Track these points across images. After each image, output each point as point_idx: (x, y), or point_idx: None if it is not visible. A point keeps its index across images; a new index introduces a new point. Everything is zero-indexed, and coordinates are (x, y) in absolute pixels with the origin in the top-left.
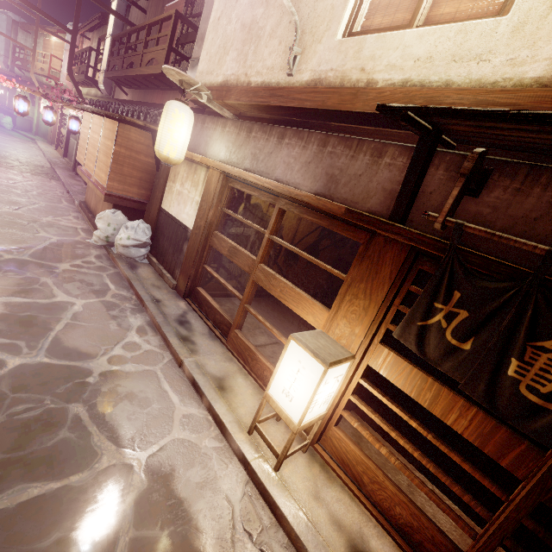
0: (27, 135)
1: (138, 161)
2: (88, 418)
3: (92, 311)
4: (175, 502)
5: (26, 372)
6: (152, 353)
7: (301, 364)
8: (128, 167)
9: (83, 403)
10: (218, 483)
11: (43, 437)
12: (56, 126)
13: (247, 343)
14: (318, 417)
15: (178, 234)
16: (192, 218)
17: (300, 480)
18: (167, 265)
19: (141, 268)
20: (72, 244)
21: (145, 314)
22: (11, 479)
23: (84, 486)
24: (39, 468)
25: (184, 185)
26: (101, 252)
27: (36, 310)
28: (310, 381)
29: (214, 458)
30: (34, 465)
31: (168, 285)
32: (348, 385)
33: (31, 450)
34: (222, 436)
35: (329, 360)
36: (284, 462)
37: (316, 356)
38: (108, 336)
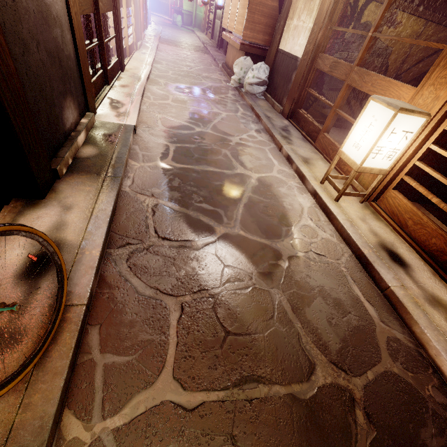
0: (189, 28)
1: (265, 7)
2: (230, 156)
3: (231, 118)
4: (271, 194)
5: (203, 134)
6: (263, 142)
7: (374, 118)
8: (257, 15)
9: (228, 150)
10: (296, 197)
11: (212, 156)
12: (206, 14)
13: (331, 140)
14: (379, 169)
15: (289, 67)
16: (303, 47)
17: (352, 211)
18: (278, 97)
19: (259, 101)
20: (218, 87)
21: (260, 125)
22: (202, 163)
23: (230, 175)
24: (212, 164)
25: (300, 18)
26: (235, 93)
27: (204, 113)
28: (379, 129)
29: (295, 189)
30: (210, 162)
31: (276, 112)
32: (416, 150)
33: (208, 158)
34: (302, 184)
35: (401, 106)
36: (343, 201)
37: (390, 105)
38: (239, 130)
